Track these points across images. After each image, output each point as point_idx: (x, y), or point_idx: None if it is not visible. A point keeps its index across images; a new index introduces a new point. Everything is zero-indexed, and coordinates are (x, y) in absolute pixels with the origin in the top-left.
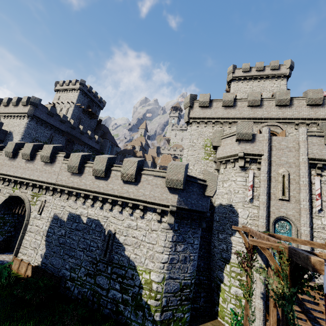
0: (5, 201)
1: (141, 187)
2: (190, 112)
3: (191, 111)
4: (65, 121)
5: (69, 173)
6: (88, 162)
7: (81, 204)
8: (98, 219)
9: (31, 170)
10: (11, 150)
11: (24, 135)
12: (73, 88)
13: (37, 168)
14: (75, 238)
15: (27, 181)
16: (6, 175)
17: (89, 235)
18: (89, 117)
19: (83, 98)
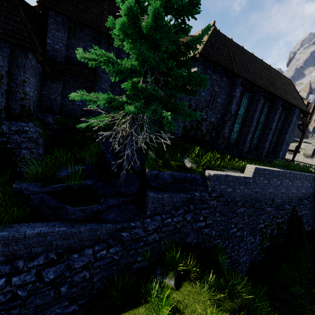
0: None
1: (314, 160)
2: None
3: None
4: None
5: None
6: None
7: None
8: None
9: None
10: None
11: None
12: None
13: None
14: None
15: None
16: None
17: None
18: None
19: None
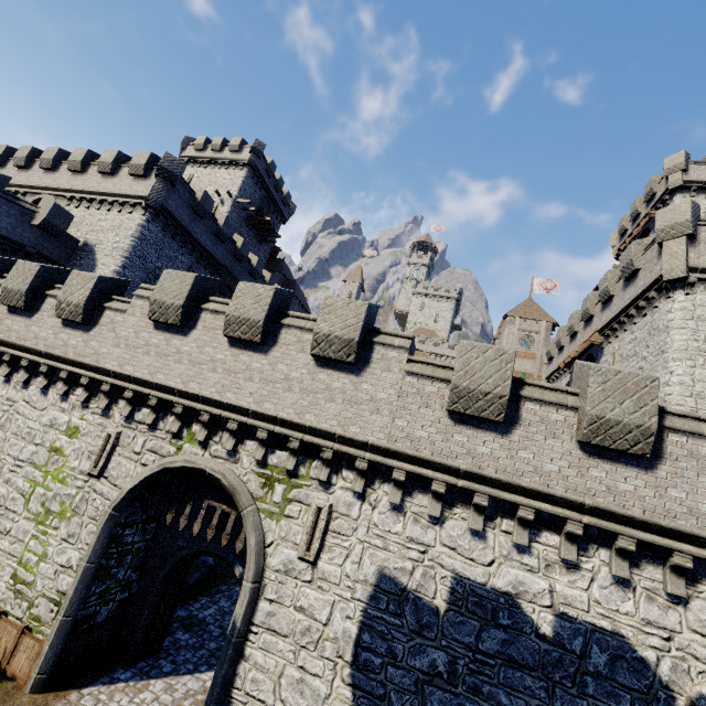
0: (145, 484)
1: None
2: (688, 251)
3: (691, 250)
4: (227, 237)
5: (446, 416)
6: (529, 383)
7: (508, 545)
8: (615, 632)
9: (262, 382)
10: (179, 299)
11: (129, 257)
12: (231, 160)
13: (289, 376)
14: (511, 700)
15: (247, 419)
16: (150, 385)
17: (584, 698)
18: (257, 238)
19: (252, 188)
